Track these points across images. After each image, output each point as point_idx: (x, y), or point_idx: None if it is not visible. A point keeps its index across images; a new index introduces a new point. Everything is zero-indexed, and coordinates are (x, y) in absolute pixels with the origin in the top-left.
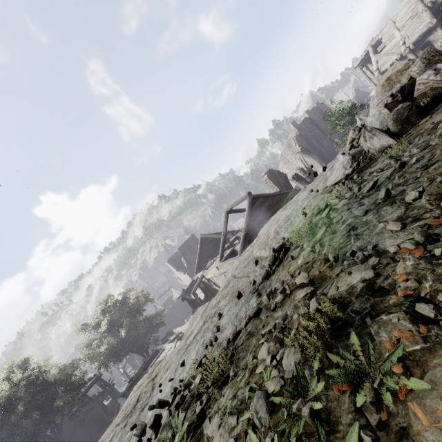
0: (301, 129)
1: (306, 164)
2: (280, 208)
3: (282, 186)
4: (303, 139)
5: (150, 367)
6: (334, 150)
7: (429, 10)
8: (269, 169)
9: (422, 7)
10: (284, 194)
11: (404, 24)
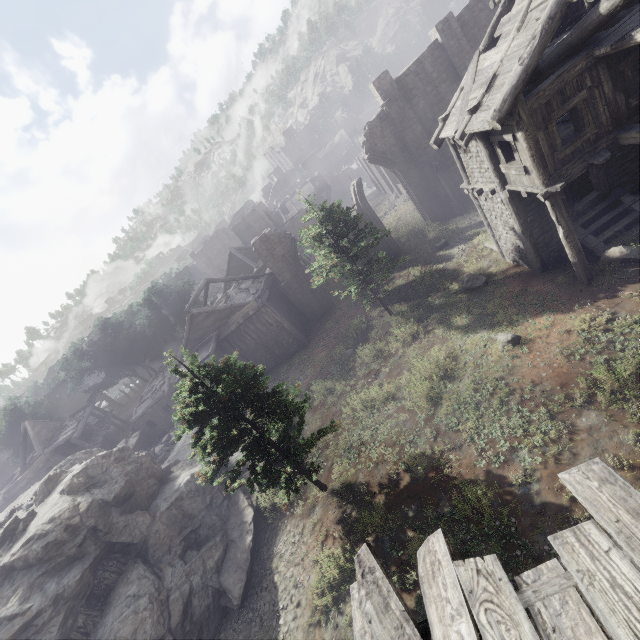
0: (395, 96)
1: (359, 200)
2: (228, 323)
3: (276, 262)
4: (390, 125)
5: (164, 371)
6: (435, 170)
7: (536, 54)
8: (263, 234)
9: (543, 16)
10: (238, 307)
11: (538, 6)
